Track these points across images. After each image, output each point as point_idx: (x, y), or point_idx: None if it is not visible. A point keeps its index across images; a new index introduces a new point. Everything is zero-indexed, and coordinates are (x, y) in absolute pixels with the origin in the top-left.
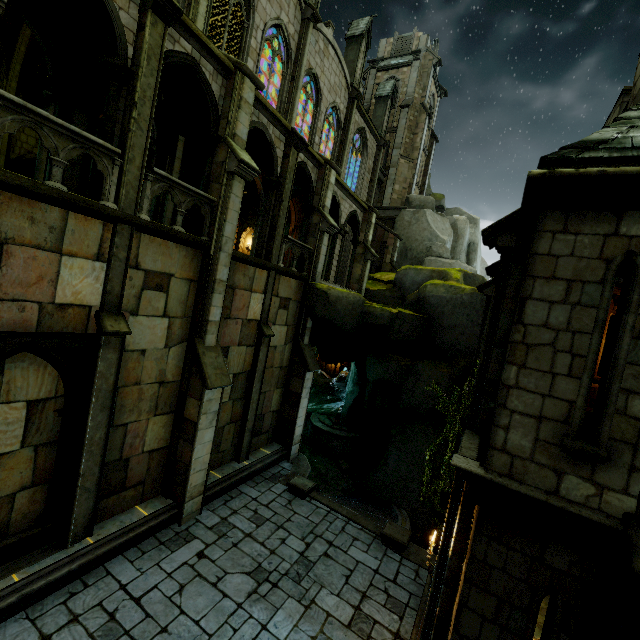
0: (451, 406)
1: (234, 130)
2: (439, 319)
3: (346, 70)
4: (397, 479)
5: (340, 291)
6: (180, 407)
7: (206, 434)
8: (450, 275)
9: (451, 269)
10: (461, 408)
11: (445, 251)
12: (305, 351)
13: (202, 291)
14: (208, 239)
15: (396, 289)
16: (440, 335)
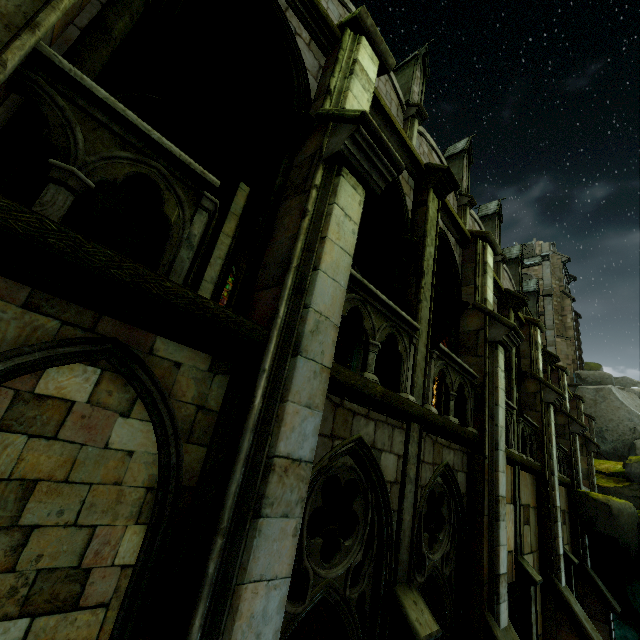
0: None
1: (536, 366)
2: None
3: (513, 283)
4: None
5: (617, 501)
6: None
7: None
8: None
9: None
10: None
11: None
12: (596, 580)
13: (547, 519)
14: (539, 463)
15: (636, 486)
16: None
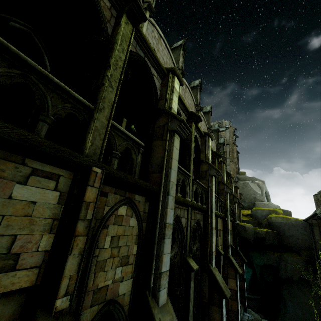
0: (310, 275)
1: (224, 179)
2: (283, 232)
3: (215, 140)
4: (299, 319)
5: (248, 225)
6: (226, 283)
7: (238, 296)
8: (278, 212)
9: (277, 209)
10: (318, 276)
11: (262, 198)
12: (240, 253)
13: (226, 234)
14: (223, 214)
15: (254, 219)
16: (286, 239)
